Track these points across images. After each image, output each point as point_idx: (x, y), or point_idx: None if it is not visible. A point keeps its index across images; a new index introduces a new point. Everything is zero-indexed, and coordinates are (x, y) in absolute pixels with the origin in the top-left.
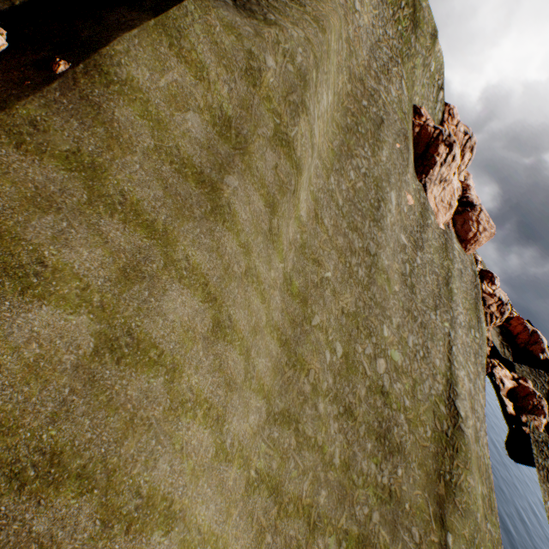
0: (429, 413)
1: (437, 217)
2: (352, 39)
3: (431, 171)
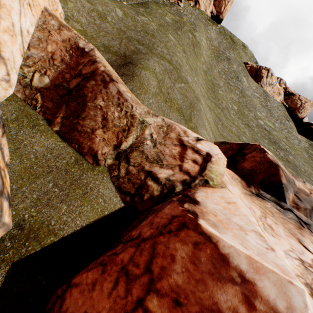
0: (302, 150)
1: (274, 97)
2: (209, 38)
3: (261, 80)
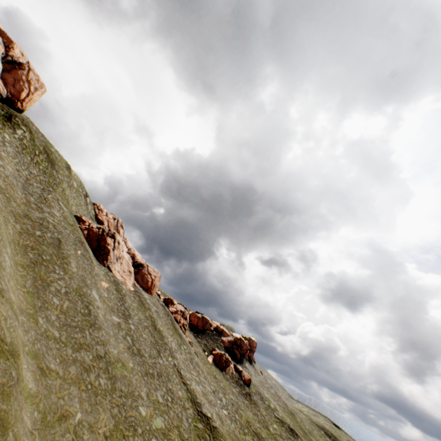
0: (197, 440)
1: (127, 284)
2: (5, 187)
3: (109, 257)
